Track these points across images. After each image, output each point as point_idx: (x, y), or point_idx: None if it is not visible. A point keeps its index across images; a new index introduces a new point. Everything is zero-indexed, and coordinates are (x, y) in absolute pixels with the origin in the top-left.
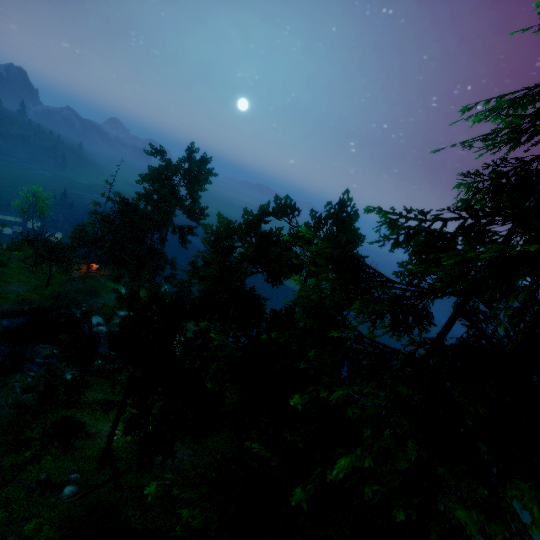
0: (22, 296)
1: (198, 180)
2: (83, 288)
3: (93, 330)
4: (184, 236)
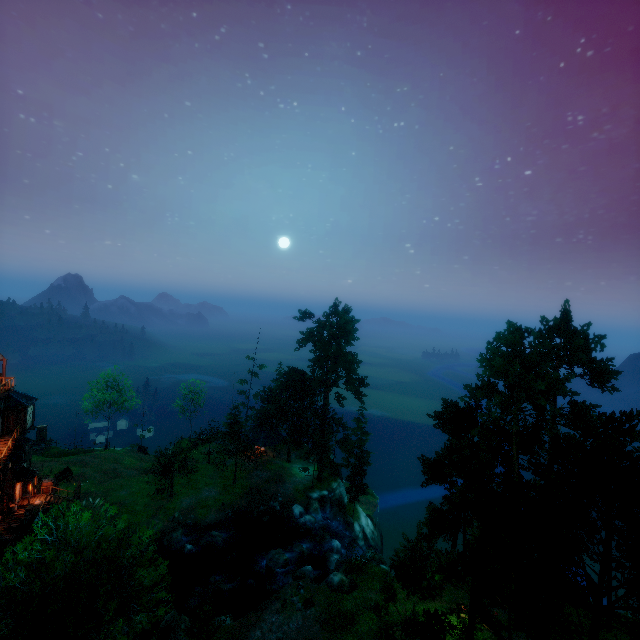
0: (220, 500)
1: (349, 331)
2: (269, 476)
3: (301, 522)
4: (357, 390)
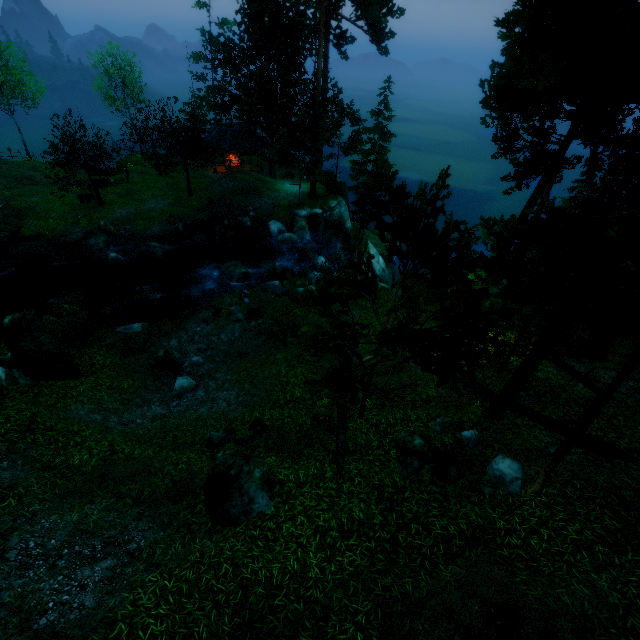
0: (167, 212)
1: None
2: (238, 187)
3: (278, 239)
4: (377, 25)
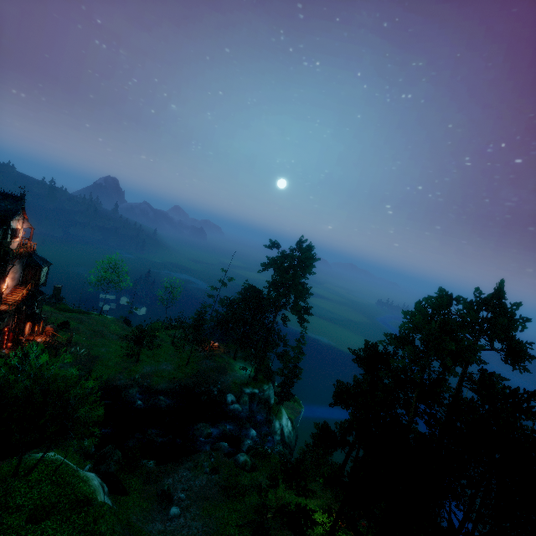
0: (172, 374)
1: (307, 266)
2: (215, 366)
3: (230, 408)
4: (302, 316)
